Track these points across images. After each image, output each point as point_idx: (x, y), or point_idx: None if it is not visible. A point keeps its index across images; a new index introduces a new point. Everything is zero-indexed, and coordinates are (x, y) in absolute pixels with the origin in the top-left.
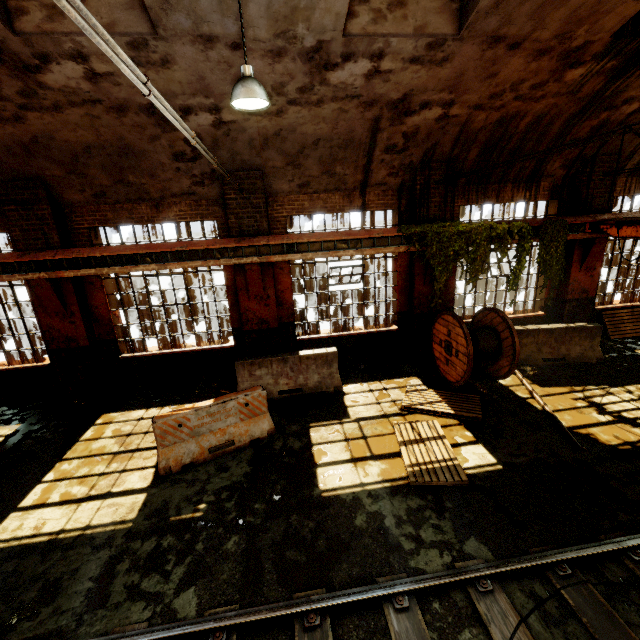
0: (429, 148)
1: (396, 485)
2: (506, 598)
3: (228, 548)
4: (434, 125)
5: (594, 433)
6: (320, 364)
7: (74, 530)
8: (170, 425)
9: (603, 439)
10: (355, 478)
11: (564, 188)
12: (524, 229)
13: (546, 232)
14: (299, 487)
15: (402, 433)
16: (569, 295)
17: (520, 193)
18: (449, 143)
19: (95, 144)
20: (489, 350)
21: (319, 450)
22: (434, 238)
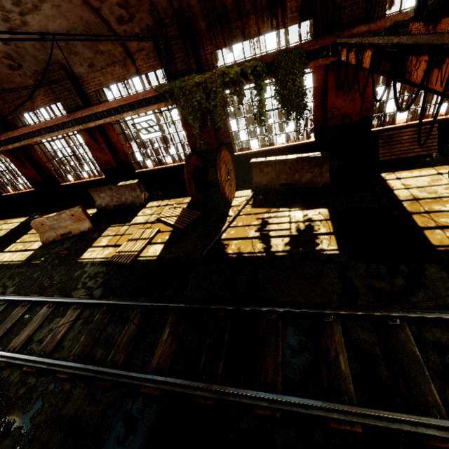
0: (150, 8)
1: (105, 260)
2: (79, 312)
3: (34, 276)
4: None
5: (230, 244)
6: (130, 190)
7: (8, 262)
8: (38, 224)
9: (229, 249)
10: (96, 255)
11: (316, 2)
12: (258, 67)
13: (279, 66)
14: (75, 256)
15: (135, 234)
16: (329, 122)
17: (266, 23)
18: None
19: None
20: (216, 181)
21: (99, 239)
22: (179, 93)
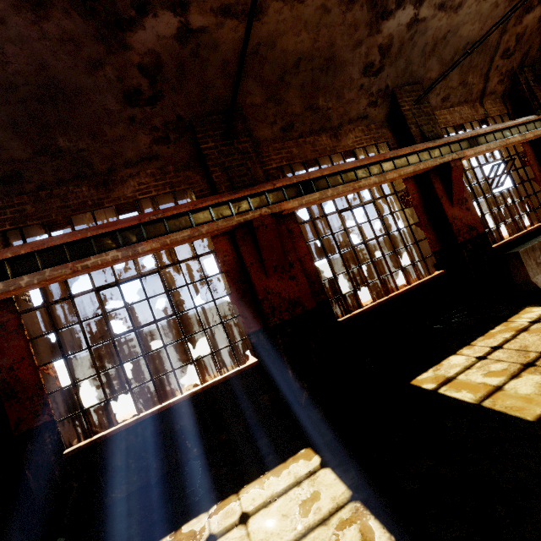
0: (525, 52)
1: None
2: None
3: None
4: (535, 26)
5: None
6: None
7: None
8: None
9: None
10: None
11: None
12: None
13: None
14: None
15: None
16: None
17: None
18: (537, 46)
19: (306, 55)
20: None
21: None
22: None
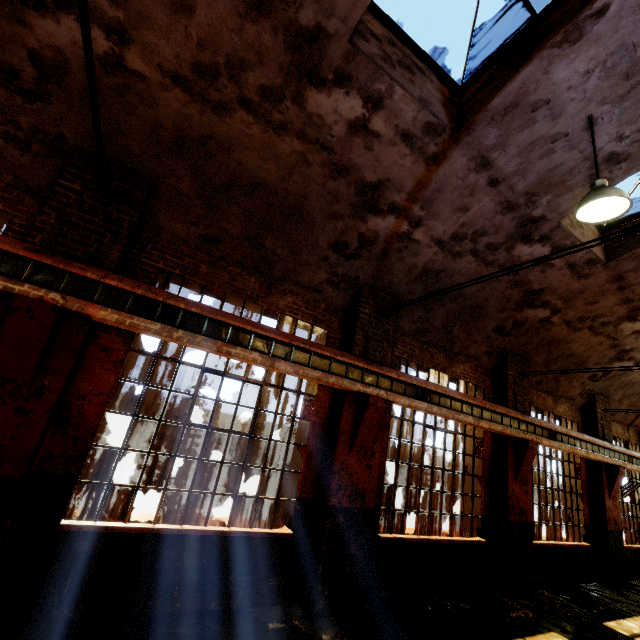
0: None
1: None
2: None
3: None
4: None
5: None
6: None
7: None
8: None
9: None
10: None
11: None
12: None
13: None
14: None
15: None
16: None
17: None
18: None
19: (575, 354)
20: None
21: None
22: None
